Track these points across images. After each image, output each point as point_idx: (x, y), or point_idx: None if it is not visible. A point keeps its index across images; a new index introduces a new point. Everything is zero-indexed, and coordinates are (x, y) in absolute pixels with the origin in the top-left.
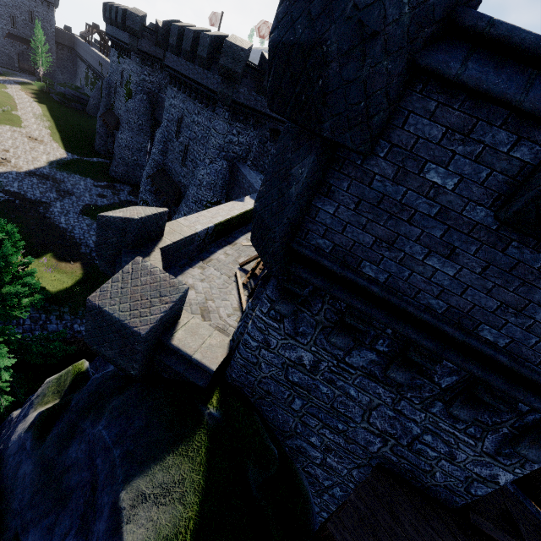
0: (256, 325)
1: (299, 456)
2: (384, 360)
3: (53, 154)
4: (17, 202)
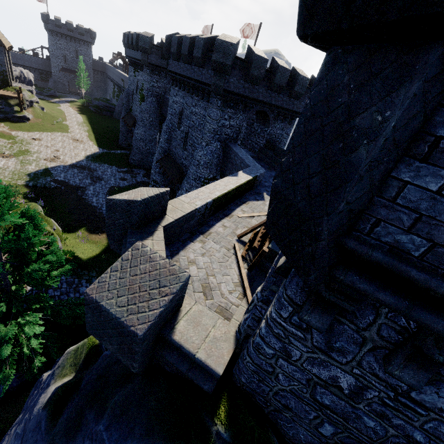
0: (272, 330)
1: None
2: None
3: (89, 150)
4: (62, 188)
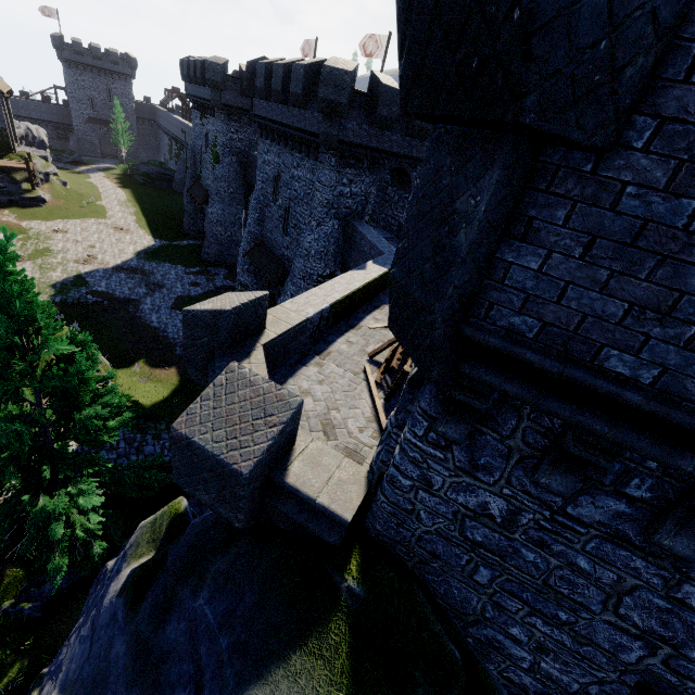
0: (407, 455)
1: (492, 654)
2: (643, 513)
3: (140, 243)
4: (105, 303)
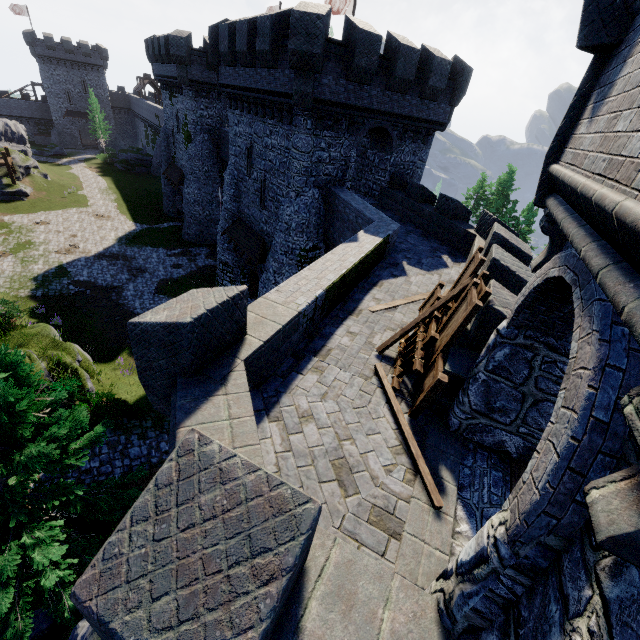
0: None
1: None
2: None
3: (121, 228)
4: (88, 292)
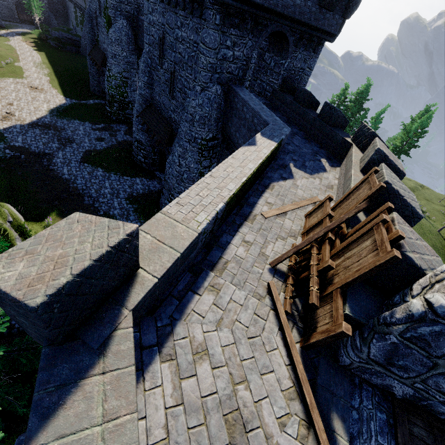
0: None
1: None
2: None
3: (53, 101)
4: (22, 157)
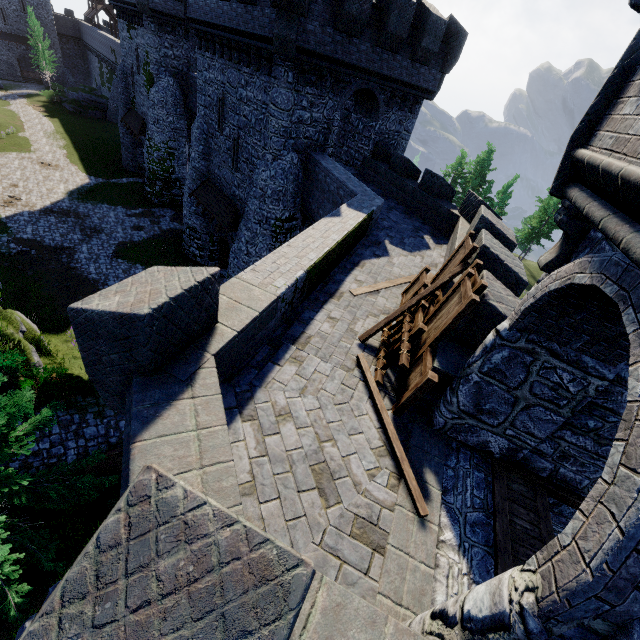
0: None
1: None
2: None
3: (72, 181)
4: (33, 253)
